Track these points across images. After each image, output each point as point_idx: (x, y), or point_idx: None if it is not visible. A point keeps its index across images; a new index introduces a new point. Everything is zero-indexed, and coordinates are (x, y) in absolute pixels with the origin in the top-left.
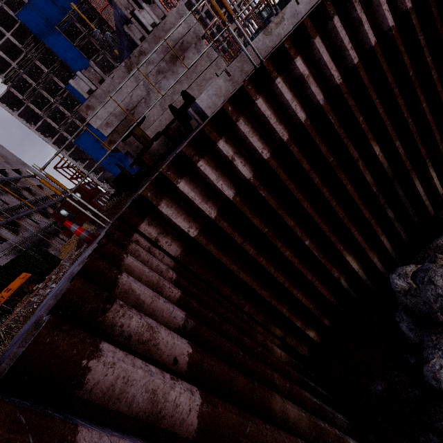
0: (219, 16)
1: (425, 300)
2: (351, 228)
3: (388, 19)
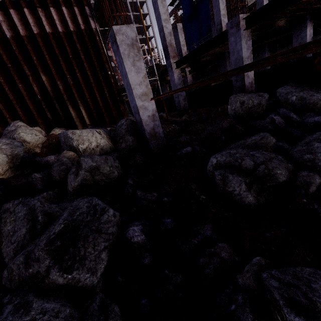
0: None
1: (3, 133)
2: (18, 109)
3: (59, 28)
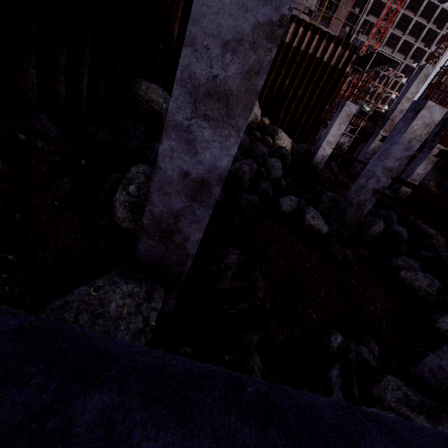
0: (383, 87)
1: None
2: None
3: (325, 58)
